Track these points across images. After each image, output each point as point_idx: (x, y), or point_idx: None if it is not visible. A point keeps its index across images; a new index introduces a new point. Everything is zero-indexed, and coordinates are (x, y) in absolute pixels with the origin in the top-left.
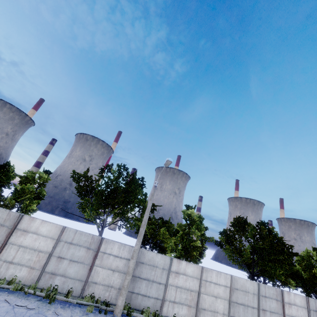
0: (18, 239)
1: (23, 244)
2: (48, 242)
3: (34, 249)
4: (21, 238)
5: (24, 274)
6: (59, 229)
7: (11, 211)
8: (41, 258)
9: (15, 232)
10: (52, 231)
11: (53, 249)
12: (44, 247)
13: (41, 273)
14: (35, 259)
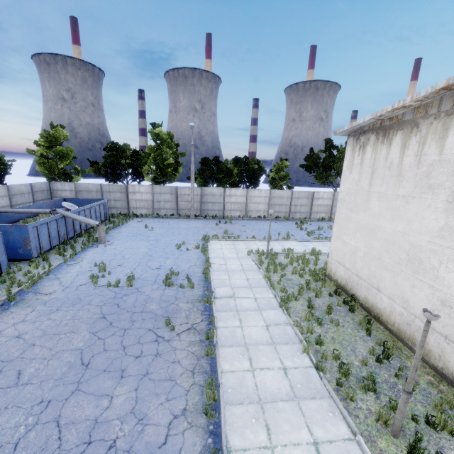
0: (316, 203)
1: (319, 204)
2: (329, 201)
3: (324, 205)
4: (317, 202)
5: (323, 215)
6: (332, 194)
7: (308, 191)
8: (328, 208)
9: (313, 200)
10: (329, 195)
11: (332, 204)
12: (328, 204)
13: (331, 214)
14: (326, 209)
